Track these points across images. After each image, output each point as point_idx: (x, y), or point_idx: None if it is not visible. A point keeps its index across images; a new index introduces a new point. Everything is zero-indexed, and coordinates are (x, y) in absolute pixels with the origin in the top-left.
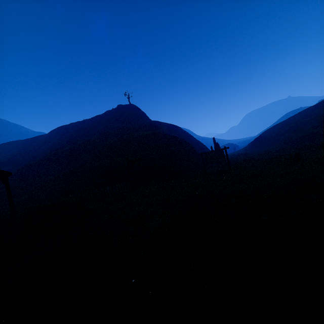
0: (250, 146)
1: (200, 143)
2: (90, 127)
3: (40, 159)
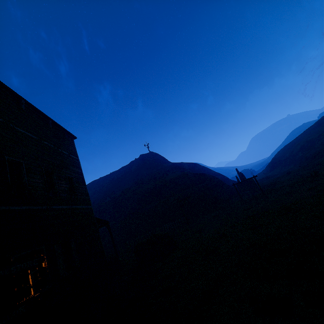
0: (268, 168)
1: (220, 174)
2: (120, 178)
3: None
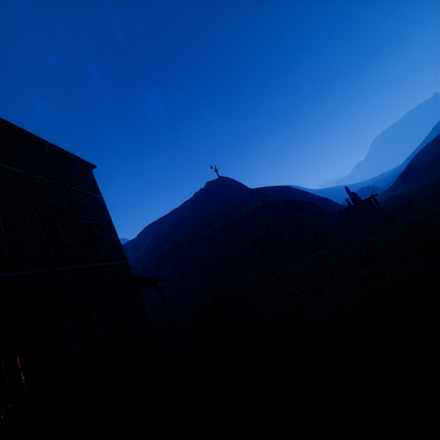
0: (400, 182)
1: (323, 198)
2: (183, 217)
3: (144, 267)
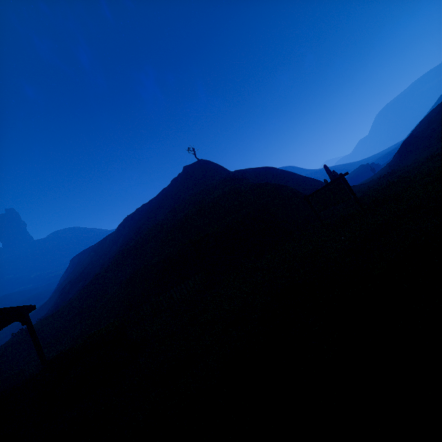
0: (398, 157)
1: (310, 179)
2: (157, 207)
3: (107, 265)
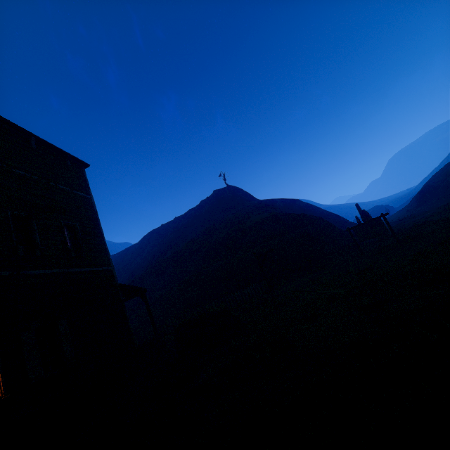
0: (415, 203)
1: (333, 214)
2: (186, 225)
3: (142, 274)
